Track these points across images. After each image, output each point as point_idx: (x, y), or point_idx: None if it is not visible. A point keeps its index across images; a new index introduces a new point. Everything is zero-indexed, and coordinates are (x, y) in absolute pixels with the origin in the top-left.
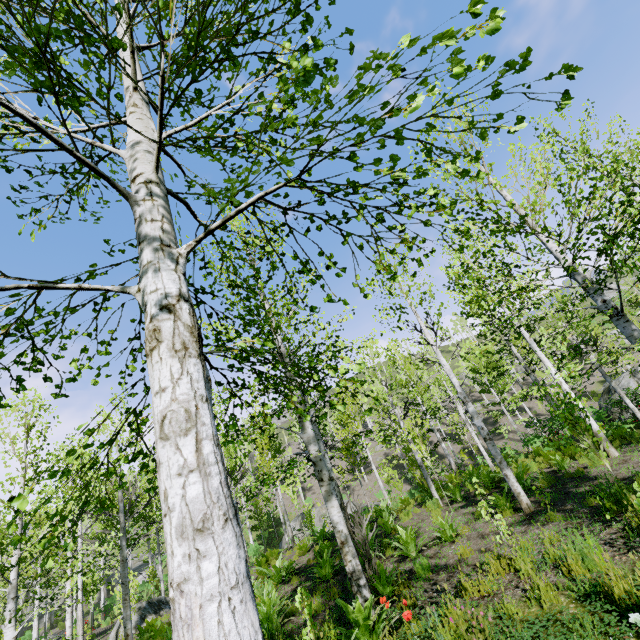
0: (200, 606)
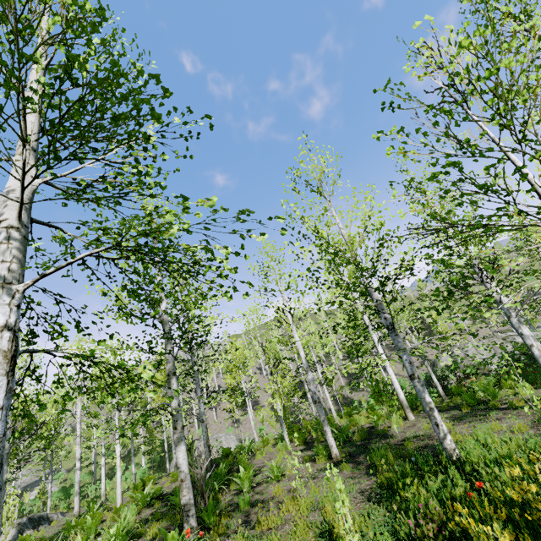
0: None
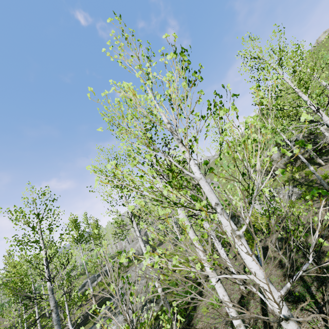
0: None
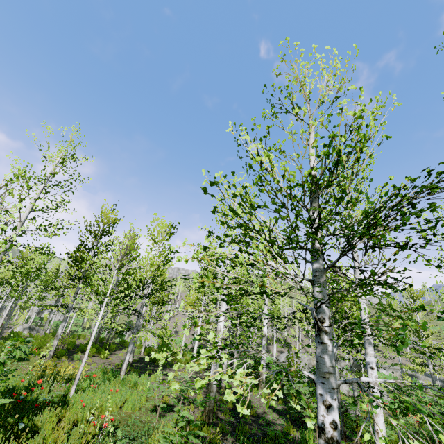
0: None
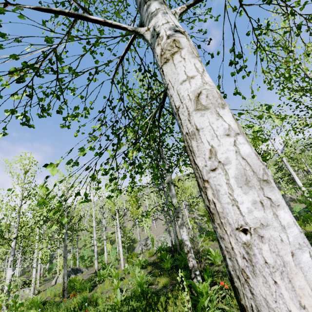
0: (291, 253)
